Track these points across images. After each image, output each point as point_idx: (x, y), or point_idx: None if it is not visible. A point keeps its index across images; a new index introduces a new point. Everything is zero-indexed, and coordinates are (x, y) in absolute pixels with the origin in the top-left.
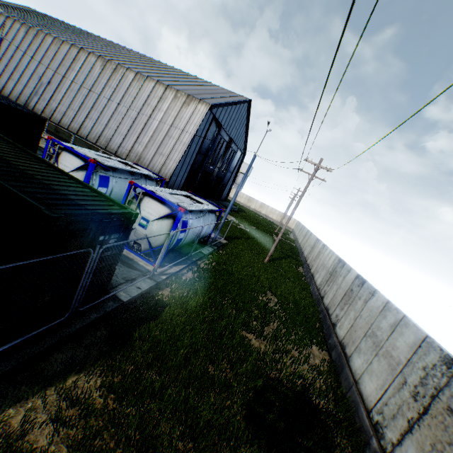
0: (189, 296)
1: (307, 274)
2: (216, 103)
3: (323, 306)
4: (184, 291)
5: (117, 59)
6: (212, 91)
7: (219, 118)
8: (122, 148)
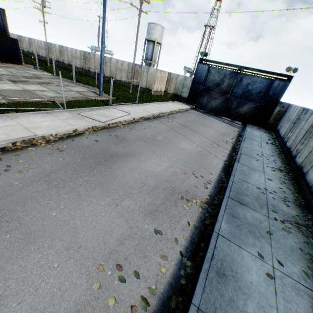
0: None
1: None
2: None
3: (27, 52)
4: None
5: None
6: None
7: None
8: None
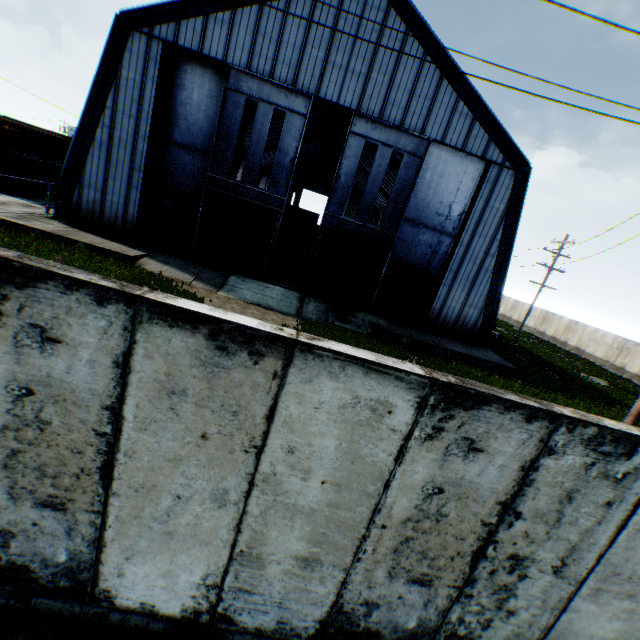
0: None
1: None
2: (145, 8)
3: None
4: None
5: None
6: None
7: (205, 50)
8: None
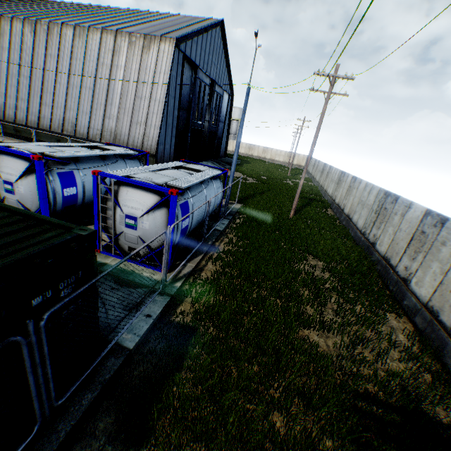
0: (217, 306)
1: (340, 217)
2: (182, 35)
3: (379, 255)
4: (209, 299)
5: (47, 17)
6: (173, 23)
7: (190, 56)
8: (92, 129)
